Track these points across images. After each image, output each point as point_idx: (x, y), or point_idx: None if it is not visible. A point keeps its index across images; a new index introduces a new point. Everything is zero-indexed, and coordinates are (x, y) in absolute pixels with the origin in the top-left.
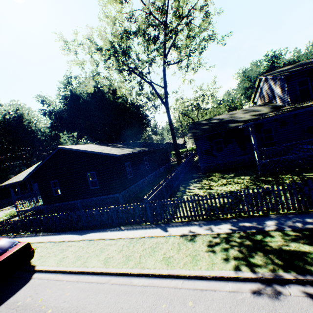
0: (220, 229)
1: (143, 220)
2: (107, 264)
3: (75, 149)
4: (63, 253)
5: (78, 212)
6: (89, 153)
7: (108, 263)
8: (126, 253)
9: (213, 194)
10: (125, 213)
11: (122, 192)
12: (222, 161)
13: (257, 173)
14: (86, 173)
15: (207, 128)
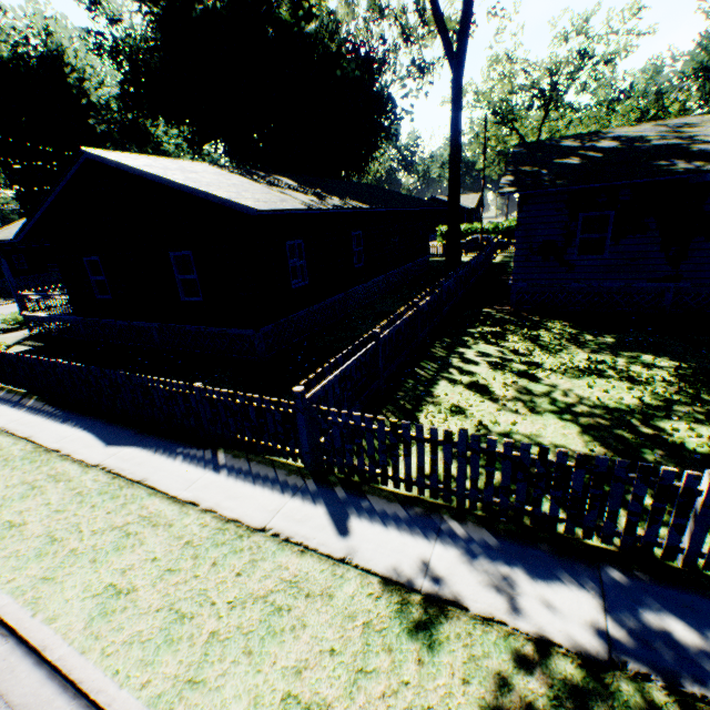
0: (554, 611)
1: (286, 452)
2: (93, 628)
3: (128, 167)
4: (24, 503)
5: (110, 372)
6: (175, 190)
7: (98, 624)
8: (176, 593)
9: (560, 454)
10: (236, 417)
11: (266, 329)
12: (586, 285)
13: (701, 354)
14: (169, 254)
15: (576, 165)
